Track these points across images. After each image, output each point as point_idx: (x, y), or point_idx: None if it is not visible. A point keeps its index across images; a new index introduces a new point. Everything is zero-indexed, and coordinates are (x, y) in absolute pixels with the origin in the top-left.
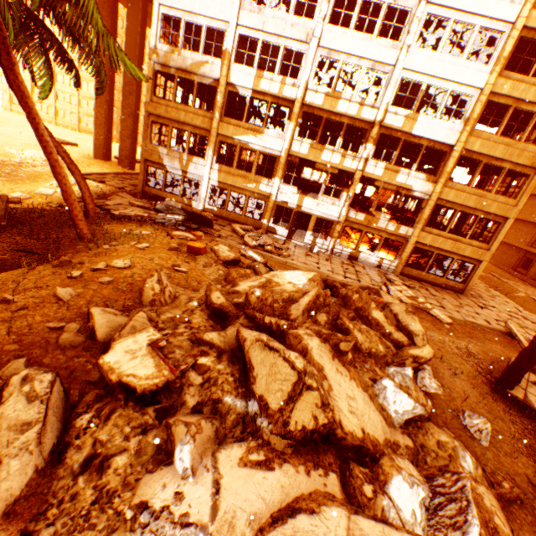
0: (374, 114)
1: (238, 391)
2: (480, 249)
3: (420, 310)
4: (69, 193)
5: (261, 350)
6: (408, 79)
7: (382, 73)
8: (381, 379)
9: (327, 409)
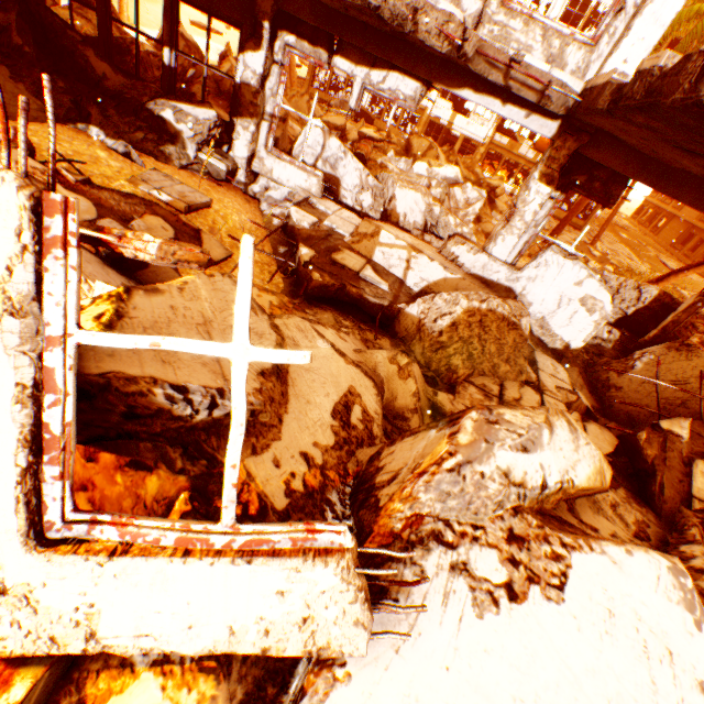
0: None
1: (404, 158)
2: None
3: None
4: (294, 74)
5: (417, 139)
6: None
7: None
8: (466, 183)
9: (438, 160)
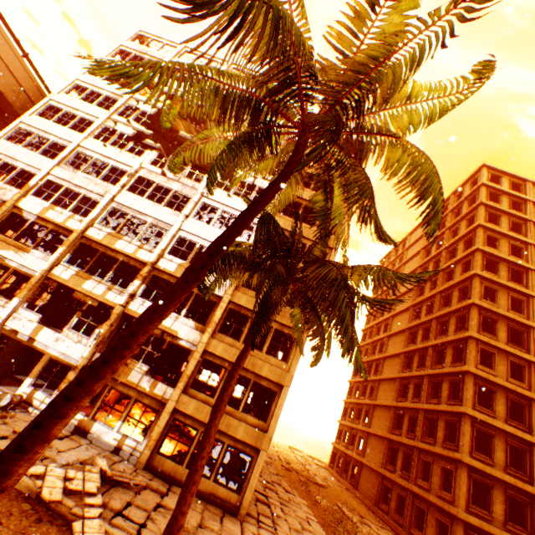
0: (150, 256)
1: None
2: (257, 428)
3: (63, 518)
4: None
5: None
6: (186, 237)
7: (165, 229)
8: None
9: None
